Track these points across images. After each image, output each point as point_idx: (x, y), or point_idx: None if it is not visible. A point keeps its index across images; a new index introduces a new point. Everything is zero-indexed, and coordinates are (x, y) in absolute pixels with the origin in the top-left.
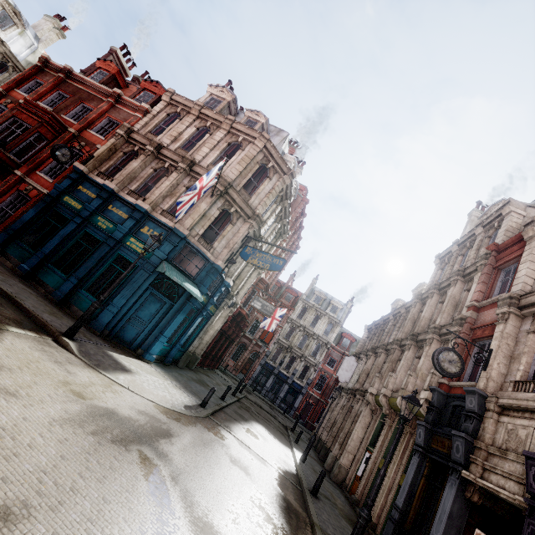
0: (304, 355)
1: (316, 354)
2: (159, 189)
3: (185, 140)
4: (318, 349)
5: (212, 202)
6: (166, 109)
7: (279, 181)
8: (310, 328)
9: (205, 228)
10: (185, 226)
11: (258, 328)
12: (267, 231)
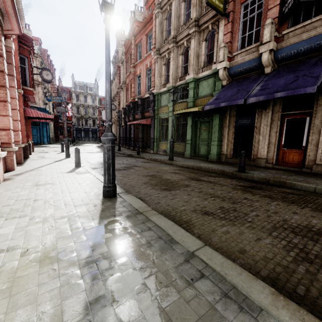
0: (90, 116)
1: (94, 113)
2: None
3: None
4: (94, 111)
5: None
6: None
7: (37, 62)
8: (85, 104)
9: None
10: None
11: (62, 116)
12: None
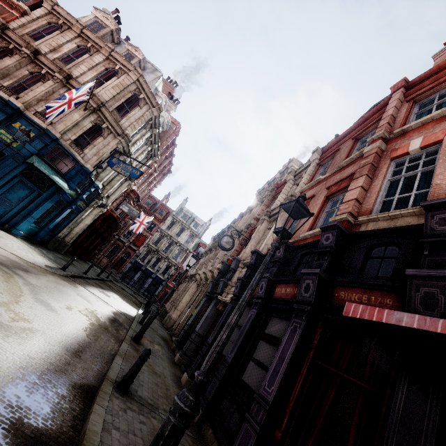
0: (168, 257)
1: (177, 257)
2: (33, 92)
3: (65, 53)
4: (180, 253)
5: (85, 115)
6: (47, 17)
7: (148, 112)
8: (175, 238)
9: (77, 135)
10: (58, 129)
11: (132, 234)
12: (138, 151)
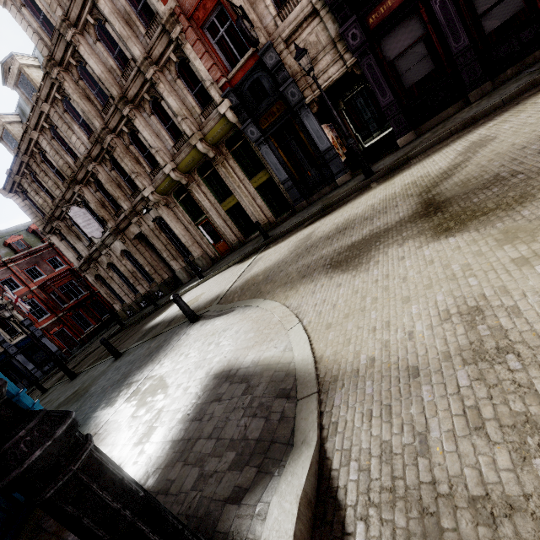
0: None
1: None
2: None
3: None
4: None
5: None
6: None
7: None
8: None
9: None
10: None
11: None
12: None
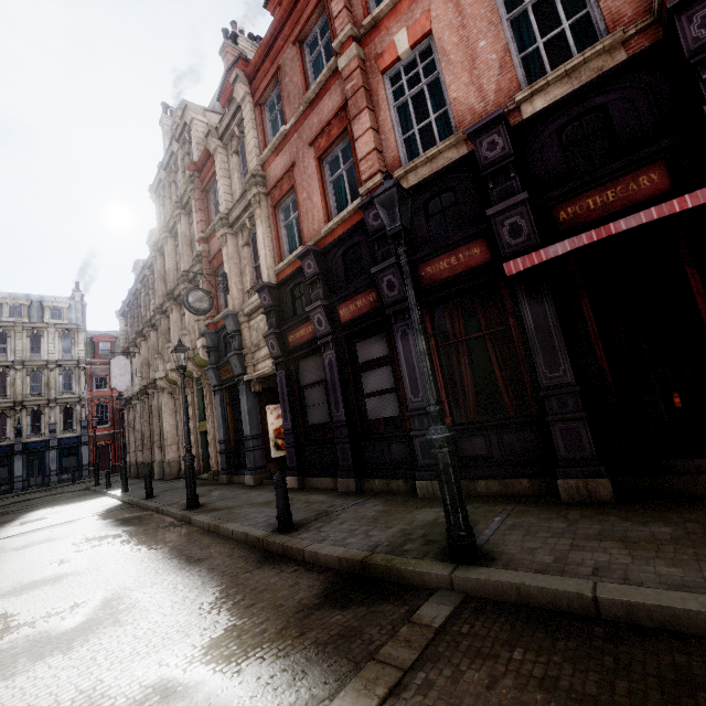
0: (52, 398)
1: (71, 387)
2: None
3: None
4: (70, 377)
5: None
6: None
7: None
8: (35, 359)
9: None
10: None
11: None
12: None
